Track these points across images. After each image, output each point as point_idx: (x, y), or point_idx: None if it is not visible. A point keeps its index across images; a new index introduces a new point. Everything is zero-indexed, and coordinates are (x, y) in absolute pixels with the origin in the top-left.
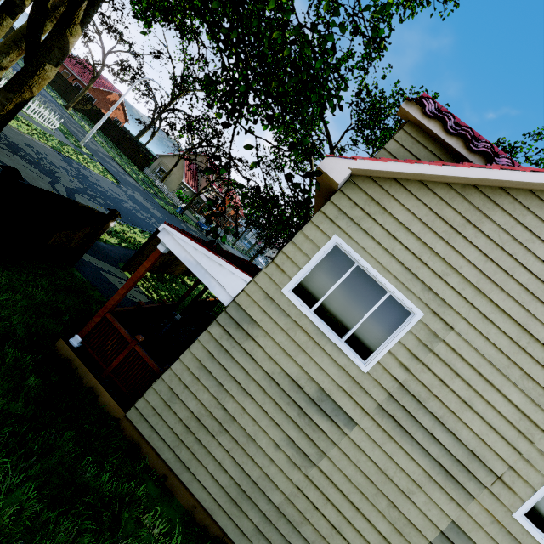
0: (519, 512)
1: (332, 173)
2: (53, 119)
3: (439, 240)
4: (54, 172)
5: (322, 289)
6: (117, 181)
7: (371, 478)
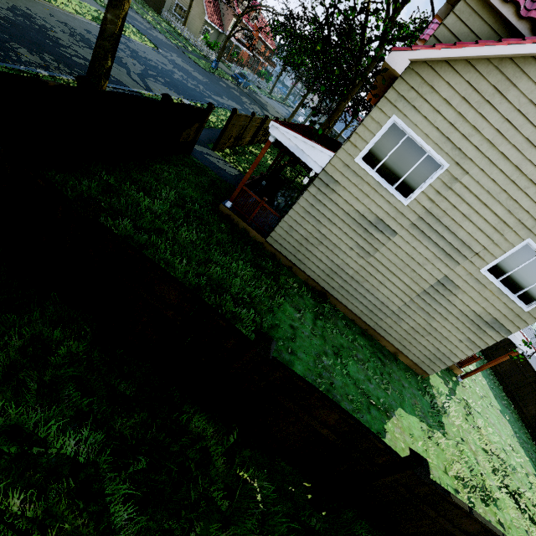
0: (484, 269)
1: (396, 66)
2: None
3: (471, 109)
4: (120, 58)
5: (382, 156)
6: (154, 45)
7: (402, 260)
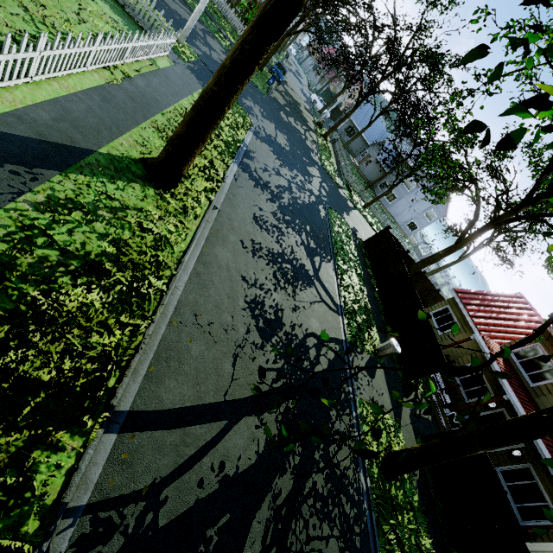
0: None
1: None
2: (171, 40)
3: None
4: (294, 254)
5: None
6: (242, 108)
7: None
